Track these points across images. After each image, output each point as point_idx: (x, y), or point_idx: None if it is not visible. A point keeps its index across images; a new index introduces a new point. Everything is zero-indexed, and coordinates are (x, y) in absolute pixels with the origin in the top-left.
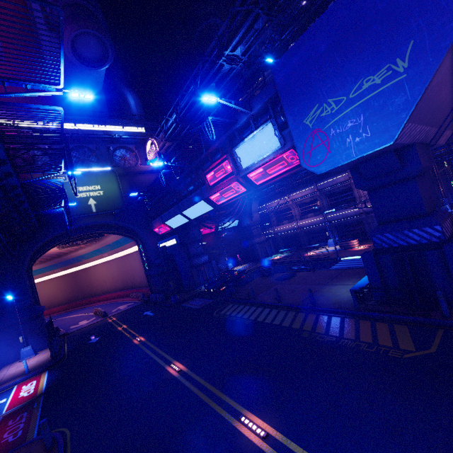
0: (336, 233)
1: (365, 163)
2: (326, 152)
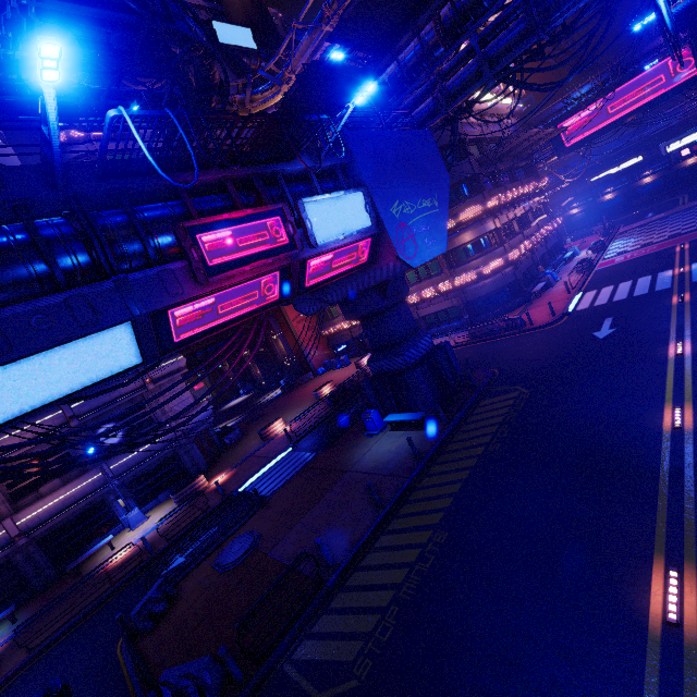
0: (131, 497)
1: (393, 278)
2: (415, 247)
